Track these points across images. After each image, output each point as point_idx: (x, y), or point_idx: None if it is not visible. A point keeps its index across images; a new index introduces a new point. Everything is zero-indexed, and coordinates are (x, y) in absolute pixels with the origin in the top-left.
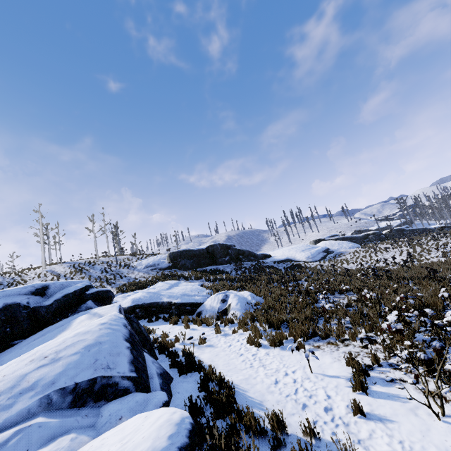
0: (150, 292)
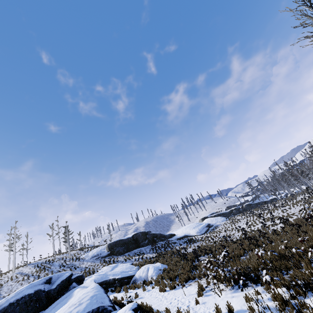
0: (100, 274)
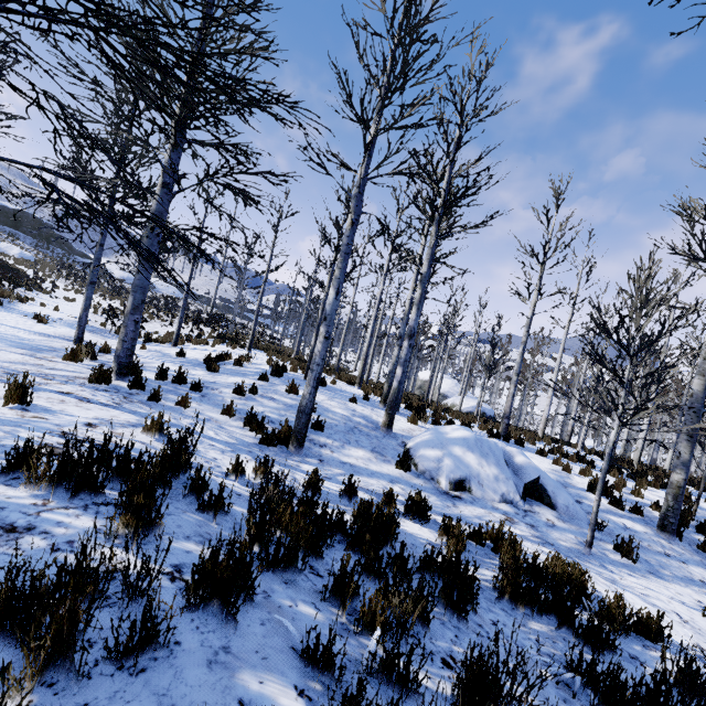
0: None
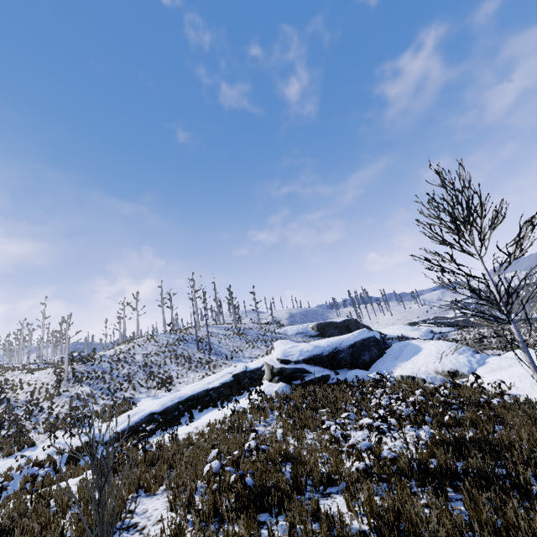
0: None
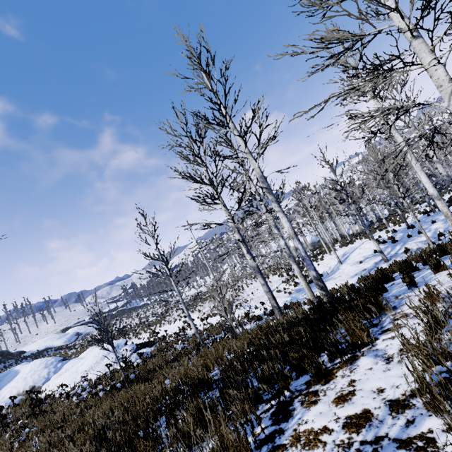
0: None
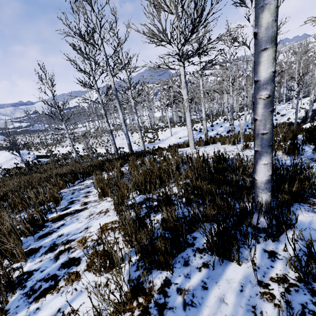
0: None
